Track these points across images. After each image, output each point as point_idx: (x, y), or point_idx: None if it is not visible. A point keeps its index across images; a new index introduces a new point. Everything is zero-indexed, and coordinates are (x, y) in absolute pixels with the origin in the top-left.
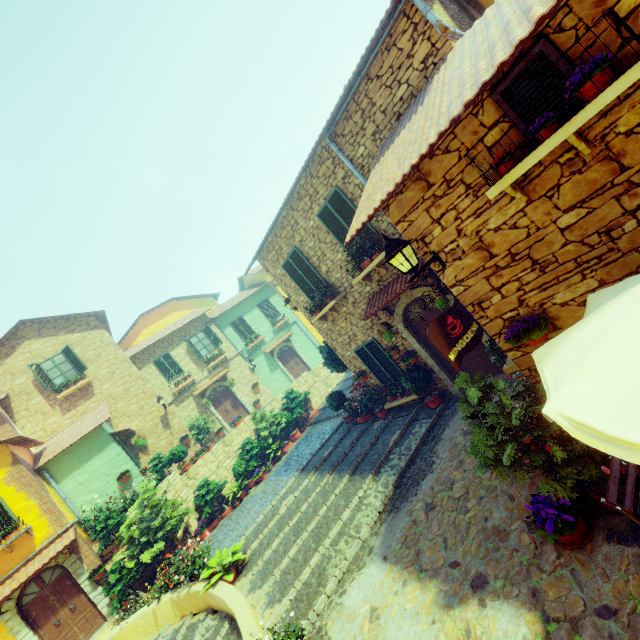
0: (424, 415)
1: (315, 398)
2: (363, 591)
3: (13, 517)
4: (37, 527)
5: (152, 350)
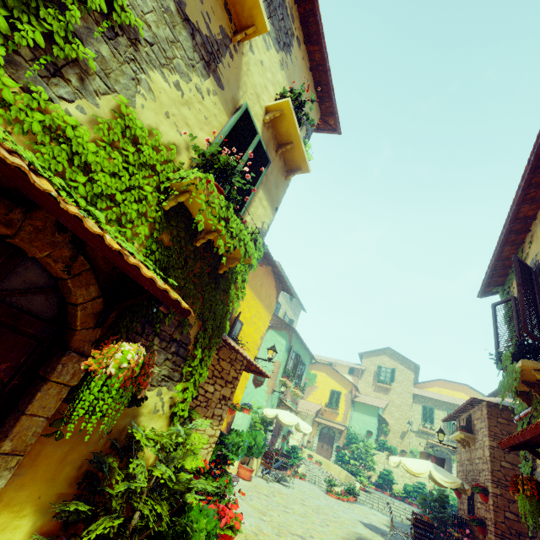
0: None
1: None
2: (378, 514)
3: (338, 406)
4: (339, 415)
5: (427, 400)
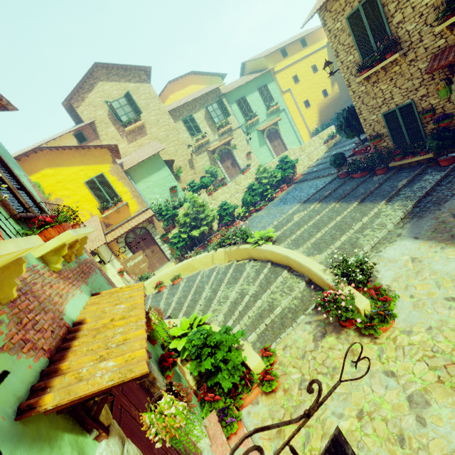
0: (433, 170)
1: (299, 166)
2: (399, 251)
3: (118, 194)
4: (131, 204)
5: (181, 110)
